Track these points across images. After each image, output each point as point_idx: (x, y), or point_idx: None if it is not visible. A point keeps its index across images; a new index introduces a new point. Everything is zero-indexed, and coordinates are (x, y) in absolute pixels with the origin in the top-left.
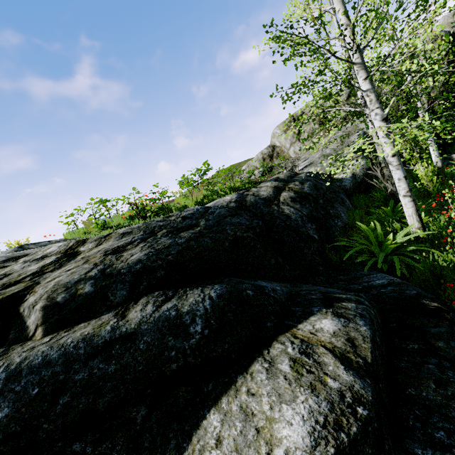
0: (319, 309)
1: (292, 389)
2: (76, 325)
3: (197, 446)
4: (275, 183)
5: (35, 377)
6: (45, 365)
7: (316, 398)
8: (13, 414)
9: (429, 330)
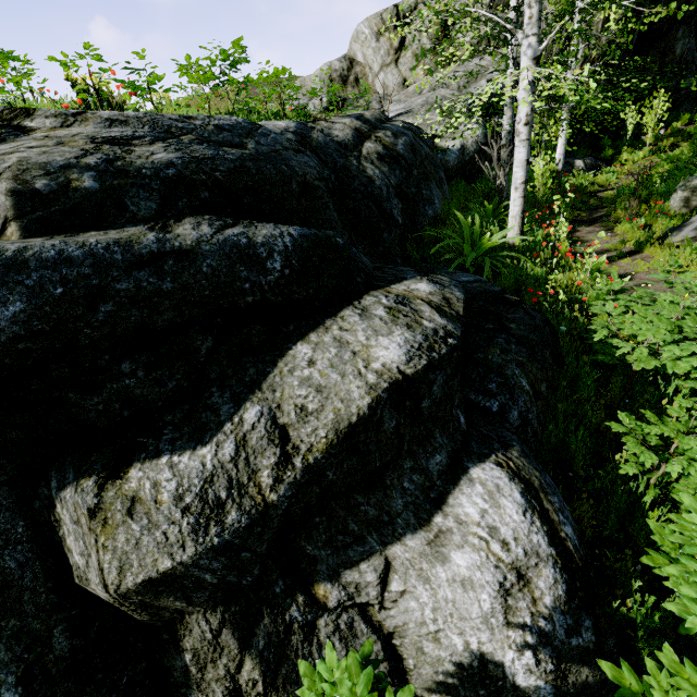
0: (413, 277)
1: (389, 327)
2: (81, 232)
3: (285, 369)
4: (357, 123)
5: (52, 274)
6: (65, 262)
7: (412, 333)
8: (33, 312)
9: (506, 316)
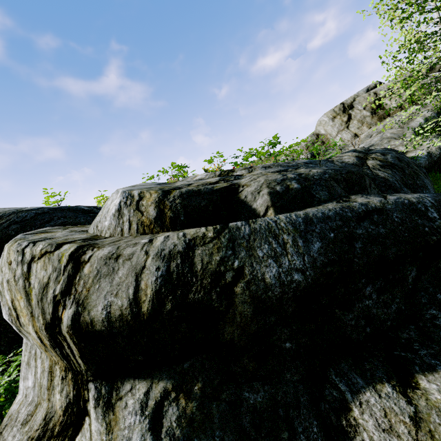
0: None
1: None
2: (301, 209)
3: None
4: (355, 154)
5: (325, 225)
6: (327, 218)
7: None
8: (326, 247)
9: None
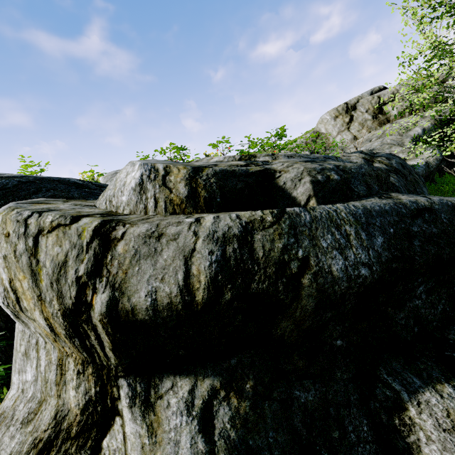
0: None
1: None
2: (344, 202)
3: None
4: (362, 155)
5: (384, 220)
6: (385, 213)
7: None
8: (388, 243)
9: None
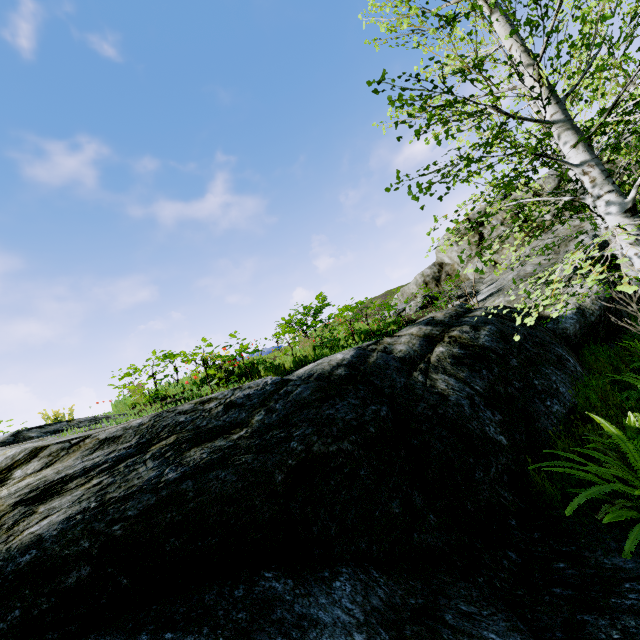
0: None
1: None
2: None
3: None
4: (426, 329)
5: None
6: None
7: None
8: None
9: None
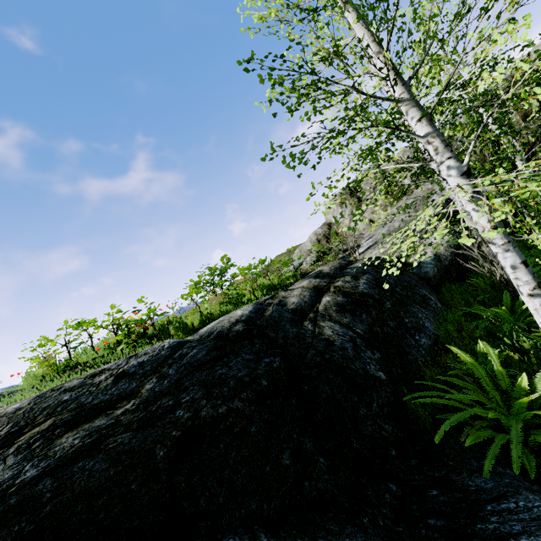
0: None
1: None
2: None
3: None
4: (315, 281)
5: None
6: None
7: None
8: None
9: None
